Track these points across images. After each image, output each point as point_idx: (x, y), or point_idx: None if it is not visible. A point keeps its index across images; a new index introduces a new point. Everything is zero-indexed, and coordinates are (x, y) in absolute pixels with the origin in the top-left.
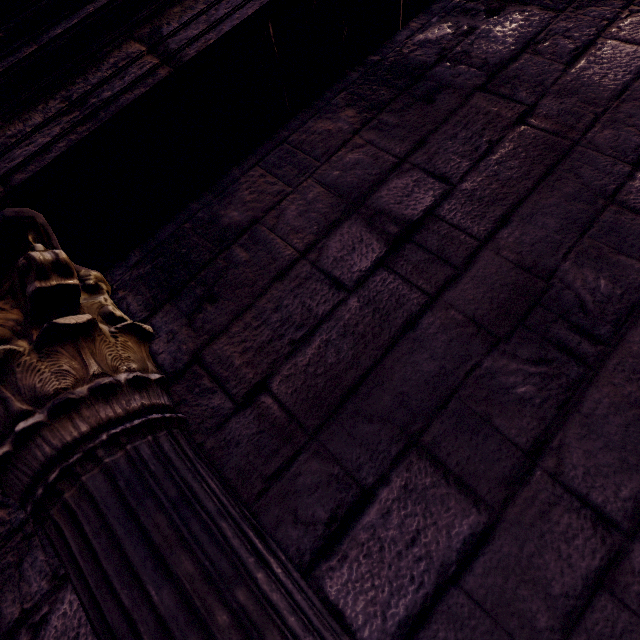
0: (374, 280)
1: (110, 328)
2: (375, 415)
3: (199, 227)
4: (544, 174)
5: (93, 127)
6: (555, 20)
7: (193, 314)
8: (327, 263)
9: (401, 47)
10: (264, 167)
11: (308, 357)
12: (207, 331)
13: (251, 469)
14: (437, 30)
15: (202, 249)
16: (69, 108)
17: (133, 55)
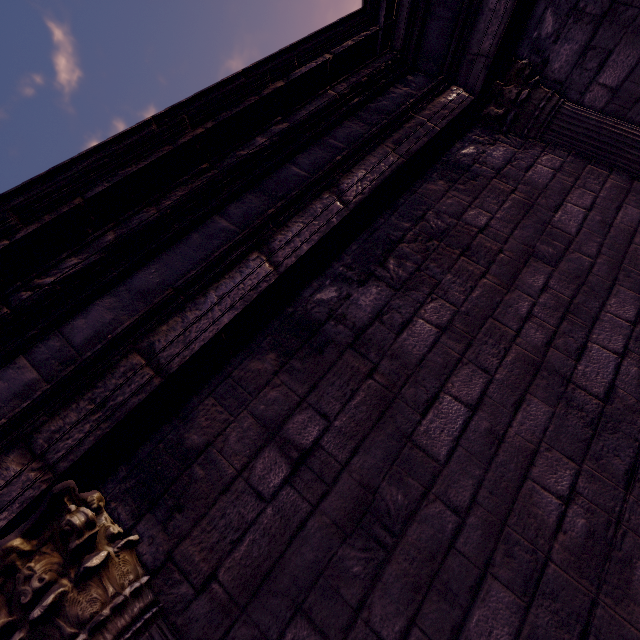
0: (282, 494)
1: (114, 548)
2: (279, 592)
3: (170, 447)
4: (378, 418)
5: (112, 425)
6: (394, 297)
7: (167, 521)
8: (255, 480)
9: (306, 303)
10: (215, 397)
11: (242, 553)
12: (177, 535)
13: (206, 637)
14: (329, 292)
15: (172, 467)
16: (95, 408)
17: (137, 367)
